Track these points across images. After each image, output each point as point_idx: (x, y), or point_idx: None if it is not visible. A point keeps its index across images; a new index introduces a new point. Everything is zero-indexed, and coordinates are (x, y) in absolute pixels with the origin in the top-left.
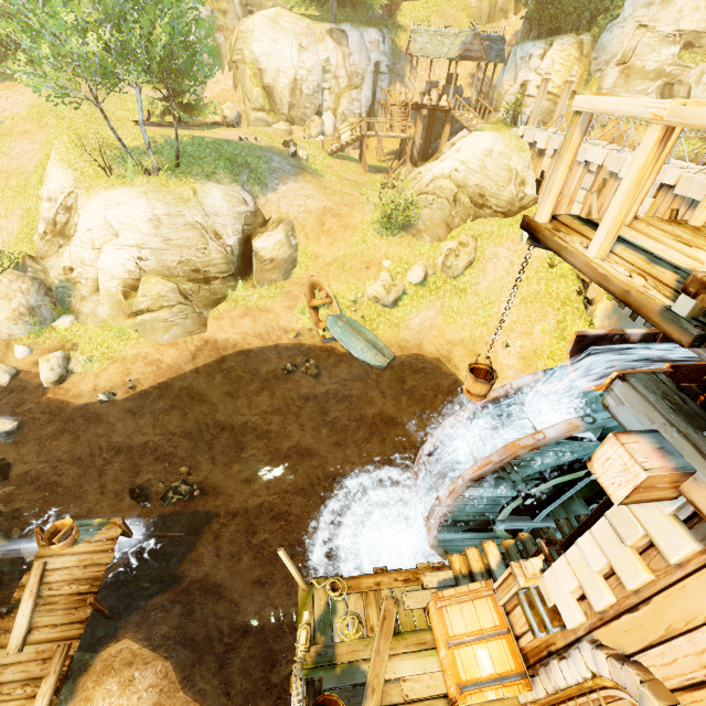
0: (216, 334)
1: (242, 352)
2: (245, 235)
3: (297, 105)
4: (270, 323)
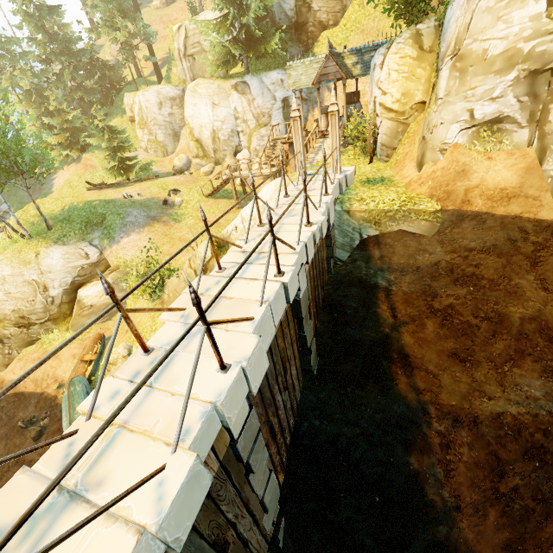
0: (6, 375)
1: (17, 394)
2: (77, 284)
3: (218, 149)
4: (49, 370)
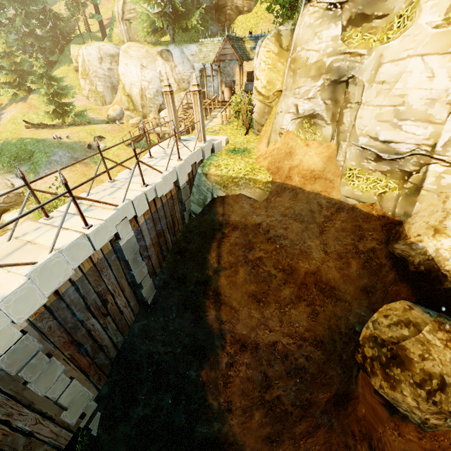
0: None
1: None
2: (2, 210)
3: (146, 105)
4: None
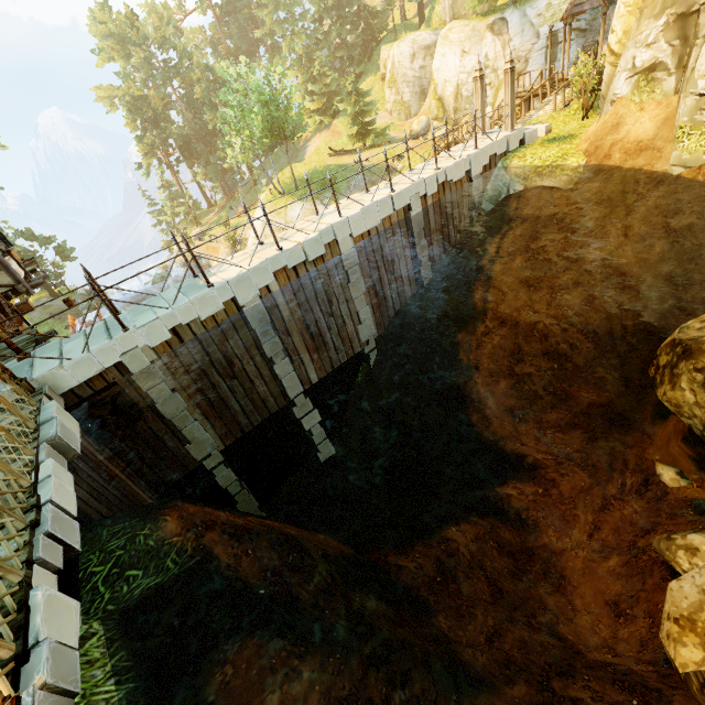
0: None
1: None
2: None
3: (459, 108)
4: None
